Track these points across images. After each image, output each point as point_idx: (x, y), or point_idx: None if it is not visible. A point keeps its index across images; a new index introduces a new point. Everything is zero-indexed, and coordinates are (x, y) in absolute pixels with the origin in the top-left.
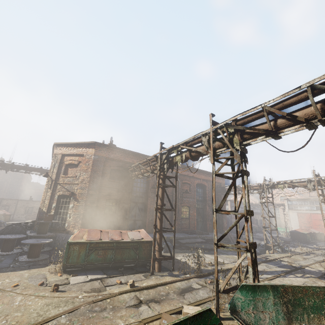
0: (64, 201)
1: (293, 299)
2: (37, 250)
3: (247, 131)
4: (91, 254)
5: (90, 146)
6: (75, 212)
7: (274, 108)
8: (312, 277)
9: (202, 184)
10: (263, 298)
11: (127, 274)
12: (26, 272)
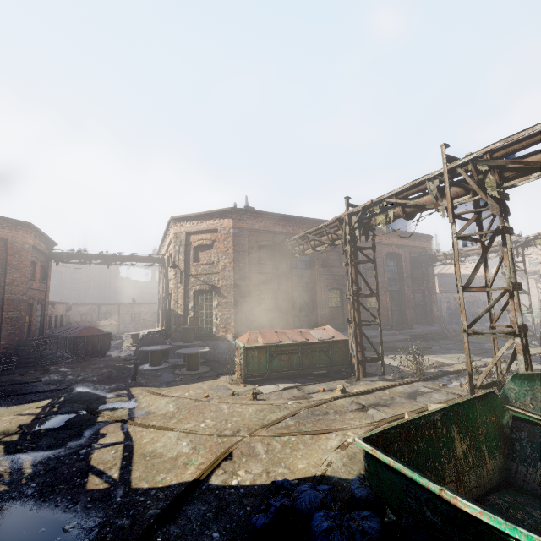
0: (203, 299)
1: None
2: (197, 361)
3: (511, 167)
4: (273, 360)
5: (225, 215)
6: (223, 311)
7: None
8: None
9: (394, 253)
10: None
11: (325, 382)
12: (201, 384)
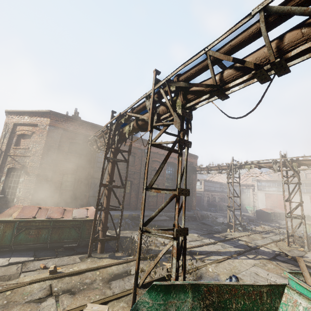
0: (14, 175)
1: (218, 301)
2: None
3: (191, 90)
4: (19, 234)
5: (45, 115)
6: (25, 186)
7: (219, 52)
8: (263, 259)
9: (173, 163)
10: (178, 301)
11: (61, 256)
12: None
